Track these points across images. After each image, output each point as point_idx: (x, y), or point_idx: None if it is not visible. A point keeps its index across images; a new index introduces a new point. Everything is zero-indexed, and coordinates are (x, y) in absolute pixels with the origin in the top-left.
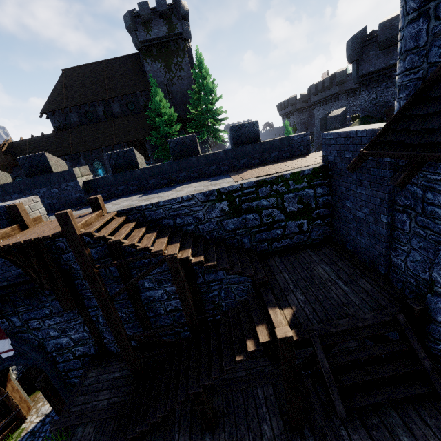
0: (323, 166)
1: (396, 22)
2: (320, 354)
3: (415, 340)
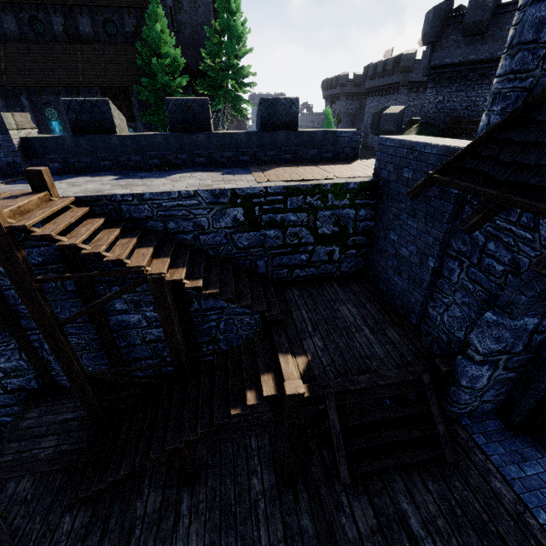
0: (373, 181)
1: (490, 1)
2: (332, 415)
3: (434, 403)
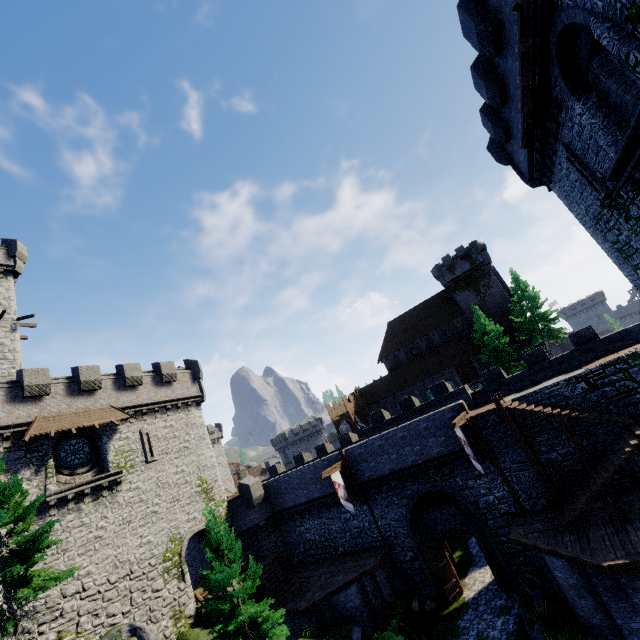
0: None
1: None
2: None
3: None
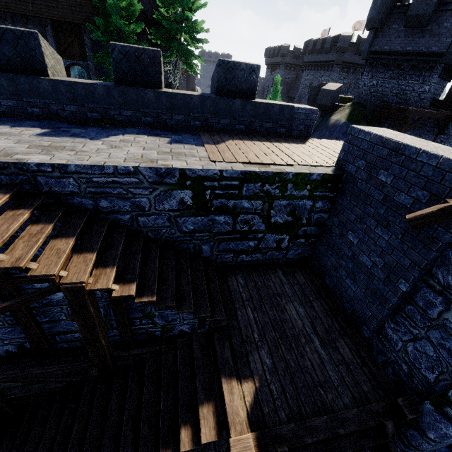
0: (337, 174)
1: None
2: None
3: None
